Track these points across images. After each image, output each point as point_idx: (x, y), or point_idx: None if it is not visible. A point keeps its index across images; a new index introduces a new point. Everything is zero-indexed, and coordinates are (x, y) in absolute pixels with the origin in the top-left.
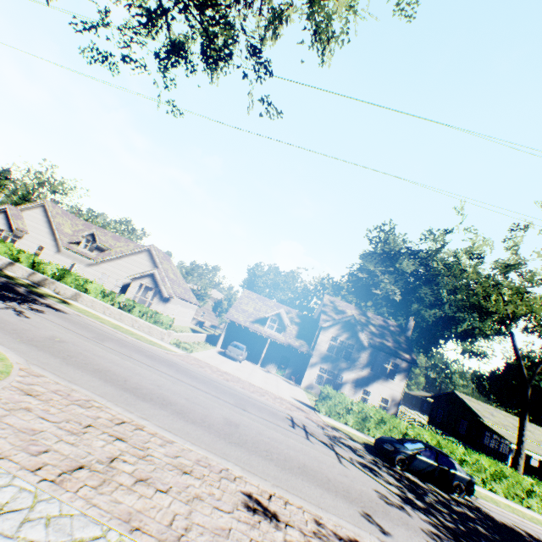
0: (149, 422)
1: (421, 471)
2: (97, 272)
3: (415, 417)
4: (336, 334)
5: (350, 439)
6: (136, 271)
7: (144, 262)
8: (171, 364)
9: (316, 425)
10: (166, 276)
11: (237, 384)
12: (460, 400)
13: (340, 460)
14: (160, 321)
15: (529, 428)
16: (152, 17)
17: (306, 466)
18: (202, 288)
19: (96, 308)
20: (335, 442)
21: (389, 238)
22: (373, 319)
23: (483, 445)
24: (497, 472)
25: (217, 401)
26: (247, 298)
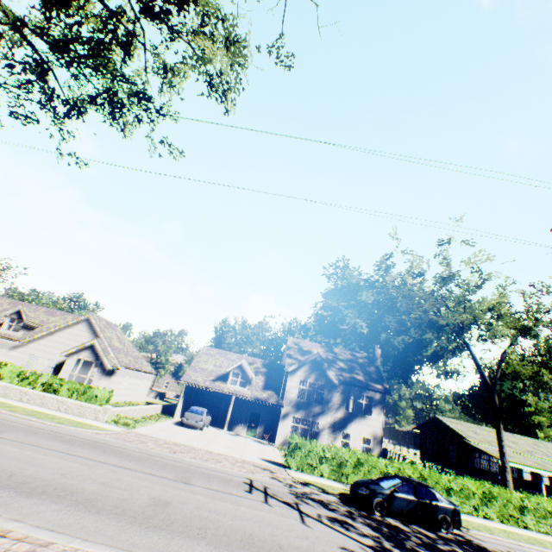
0: (22, 523)
1: (402, 511)
2: (24, 354)
3: (409, 455)
4: (304, 377)
5: (323, 493)
6: (73, 345)
7: (82, 333)
8: (97, 445)
9: (282, 484)
10: (109, 345)
11: (187, 455)
12: (443, 424)
13: (303, 519)
14: (94, 397)
15: (513, 439)
16: (26, 68)
17: (252, 536)
18: (162, 354)
19: (11, 395)
20: (303, 499)
21: (345, 273)
22: (341, 354)
23: (475, 469)
24: (486, 494)
25: (148, 479)
26: (206, 355)
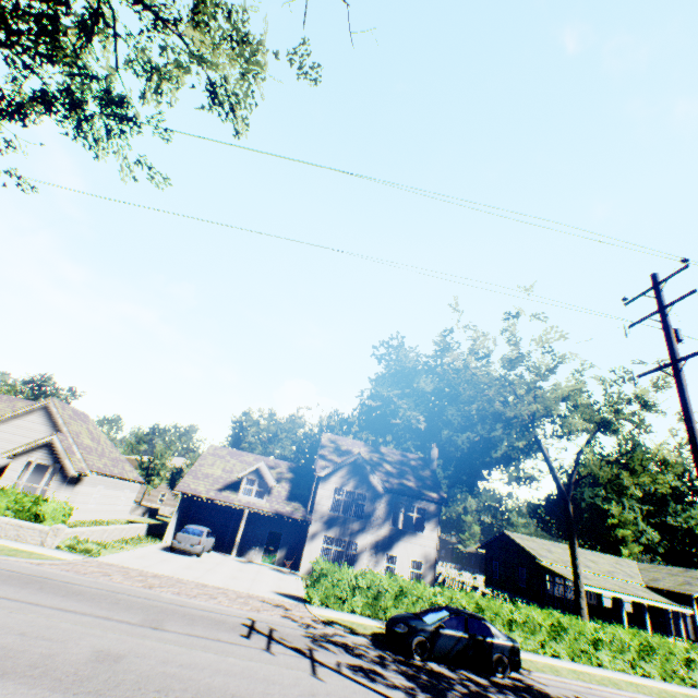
0: None
1: (449, 653)
2: None
3: (474, 582)
4: (341, 484)
5: (350, 634)
6: (22, 443)
7: (36, 426)
8: (33, 580)
9: (296, 624)
10: (75, 443)
11: (168, 590)
12: (512, 541)
13: (314, 670)
14: (42, 513)
15: (593, 557)
16: None
17: (235, 697)
18: (157, 457)
19: None
20: (321, 643)
21: (399, 353)
22: (389, 455)
23: (548, 596)
24: (555, 626)
25: (99, 625)
26: (213, 456)
